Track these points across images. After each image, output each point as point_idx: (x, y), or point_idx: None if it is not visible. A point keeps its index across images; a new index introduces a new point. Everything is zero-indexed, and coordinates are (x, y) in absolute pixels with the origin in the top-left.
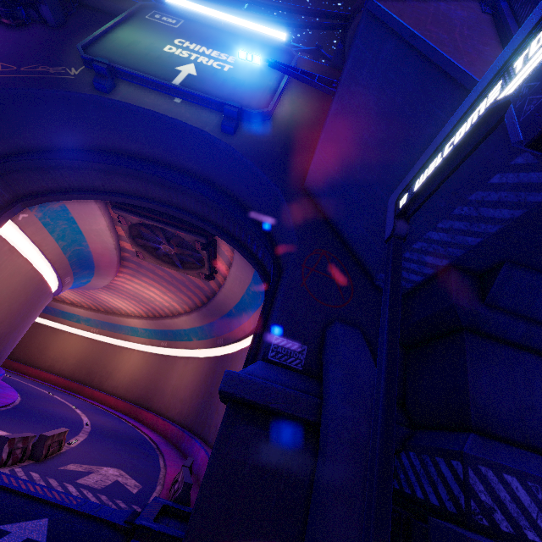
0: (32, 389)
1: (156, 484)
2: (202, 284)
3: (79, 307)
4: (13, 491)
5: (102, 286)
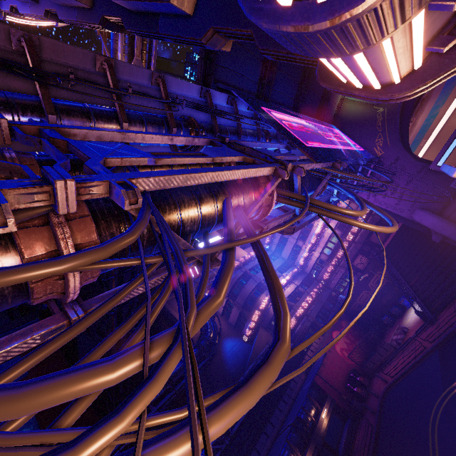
0: None
1: None
2: None
3: None
4: None
5: None
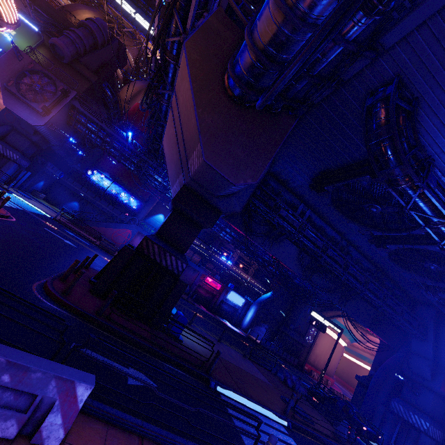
0: None
1: None
2: None
3: None
4: None
5: None
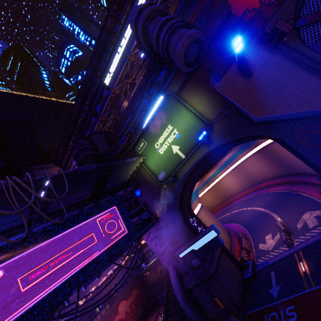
0: (227, 218)
1: None
2: None
3: None
4: (310, 245)
5: None
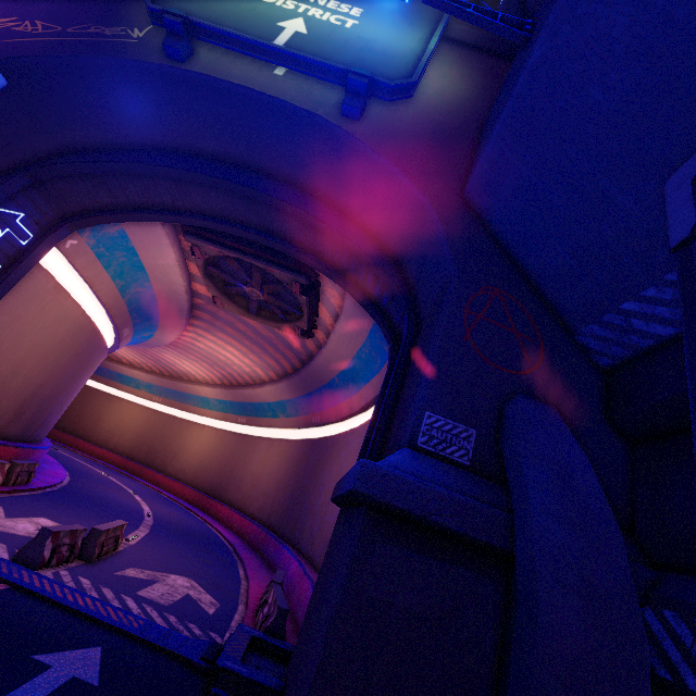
0: (83, 468)
1: (237, 603)
2: (296, 344)
3: (138, 370)
4: (56, 604)
5: (168, 343)
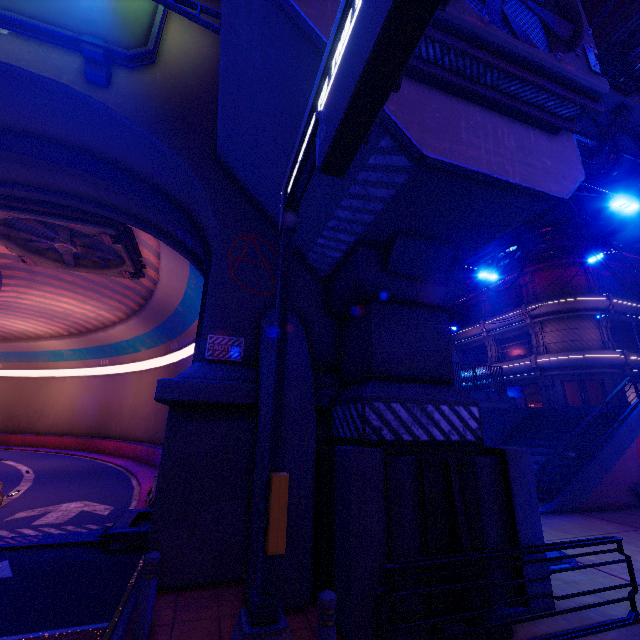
0: None
1: (130, 502)
2: (132, 284)
3: None
4: None
5: None
